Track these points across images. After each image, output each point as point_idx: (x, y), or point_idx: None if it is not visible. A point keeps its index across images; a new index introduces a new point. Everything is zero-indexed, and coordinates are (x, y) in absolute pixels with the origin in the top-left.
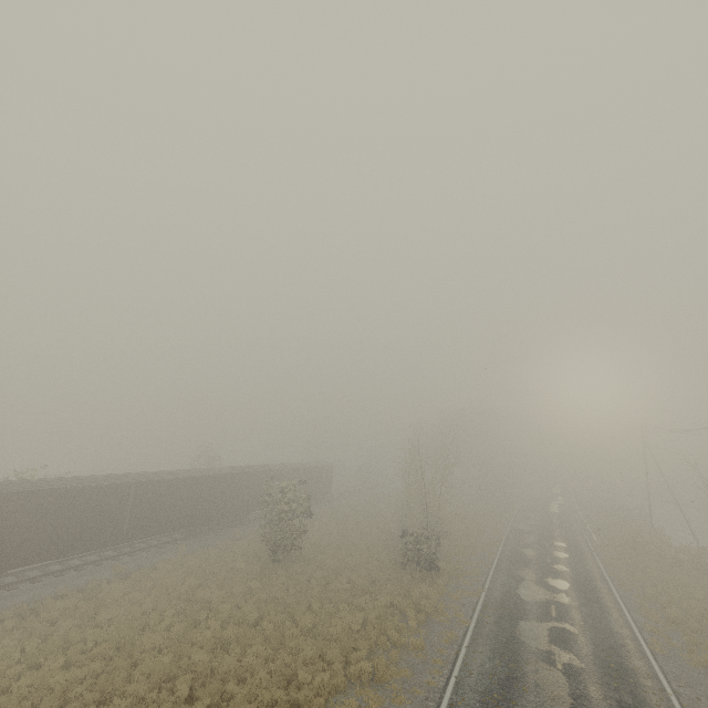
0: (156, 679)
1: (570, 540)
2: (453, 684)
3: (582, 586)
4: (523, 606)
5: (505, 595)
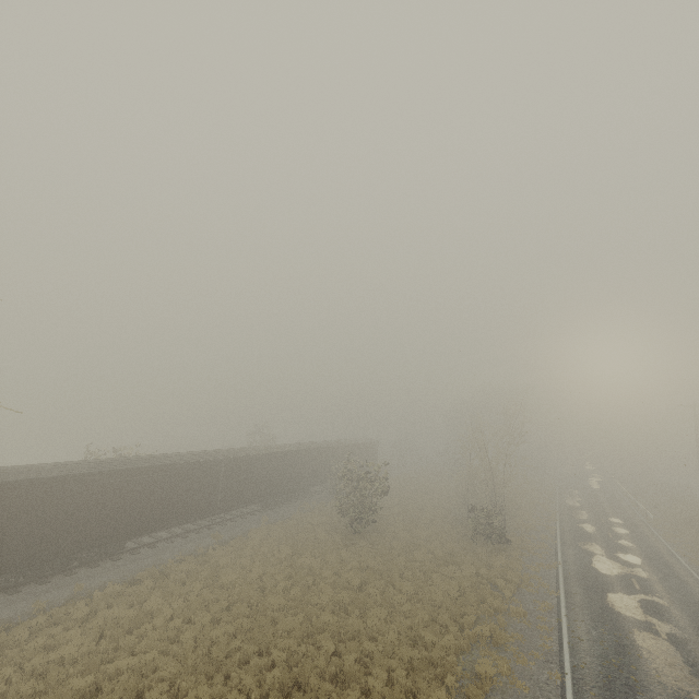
0: (298, 635)
1: (623, 516)
2: (567, 648)
3: (654, 562)
4: (605, 579)
5: (582, 568)
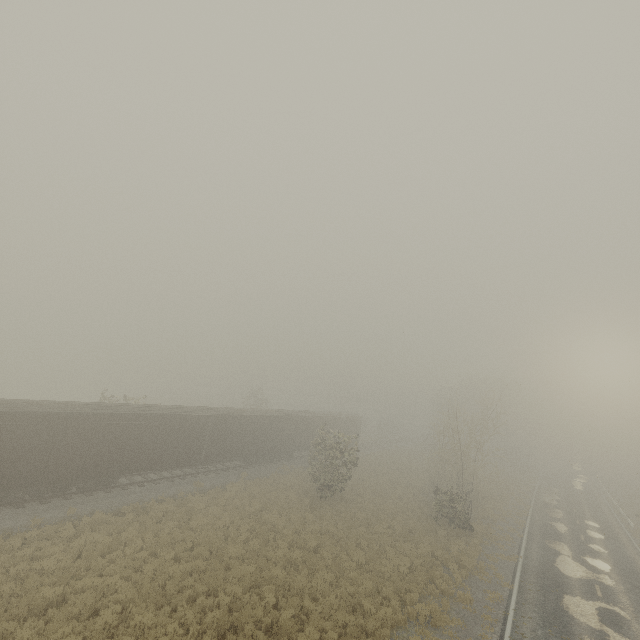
0: (246, 584)
1: (602, 521)
2: None
3: (625, 571)
4: (565, 580)
5: (543, 566)
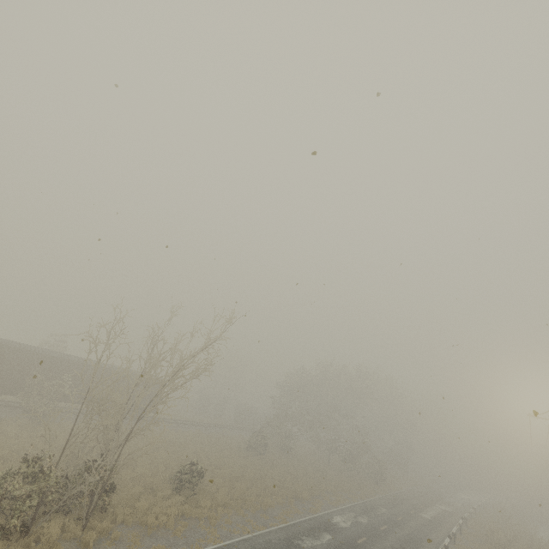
0: None
1: None
2: None
3: None
4: None
5: None
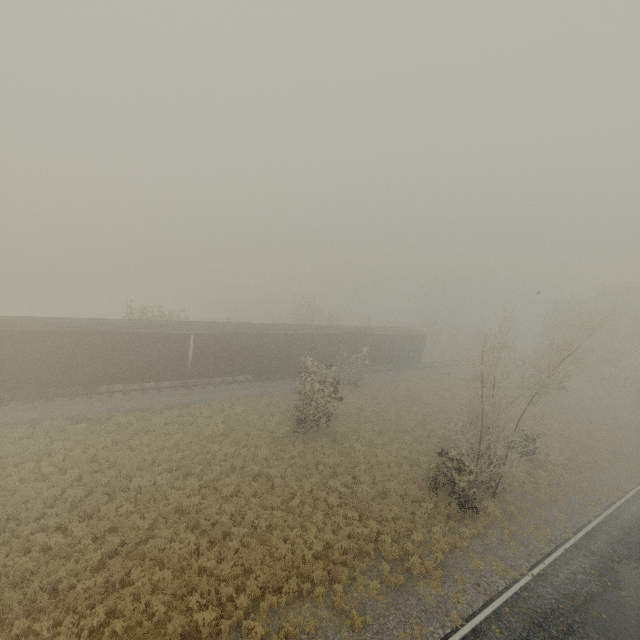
0: (102, 527)
1: None
2: None
3: None
4: None
5: (558, 602)
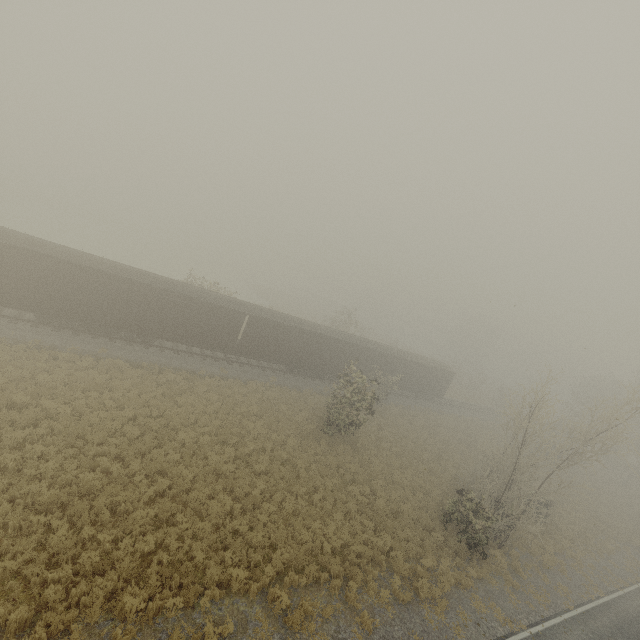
0: (153, 467)
1: None
2: None
3: None
4: None
5: None
